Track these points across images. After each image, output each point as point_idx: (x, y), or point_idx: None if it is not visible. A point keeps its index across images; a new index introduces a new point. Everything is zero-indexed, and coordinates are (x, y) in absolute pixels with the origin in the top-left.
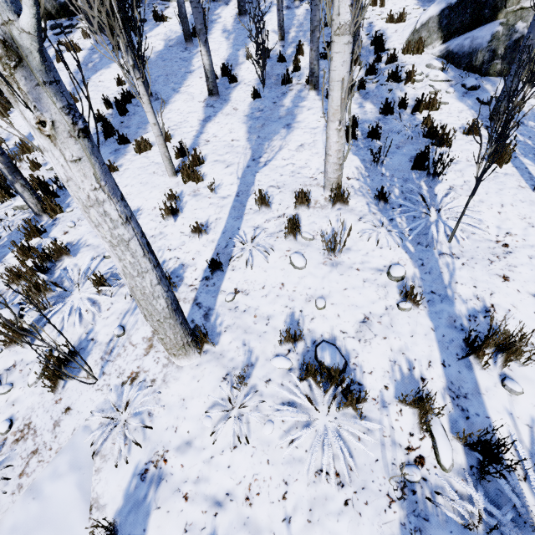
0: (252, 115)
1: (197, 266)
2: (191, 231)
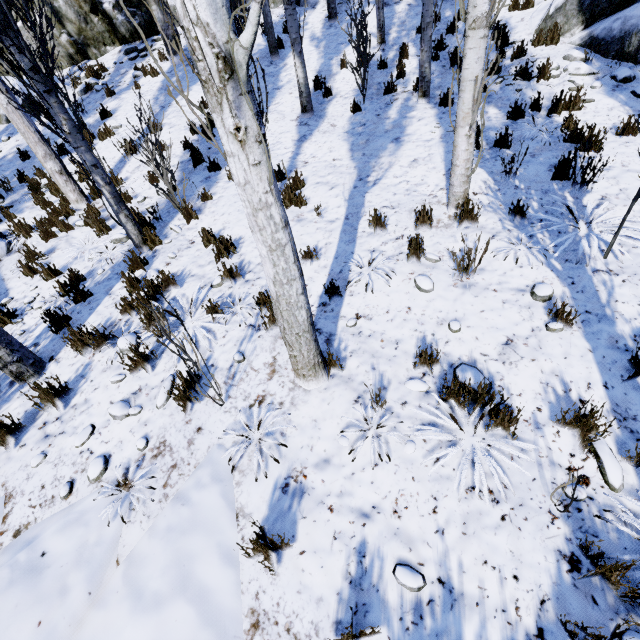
0: (354, 131)
1: (311, 292)
2: (301, 257)
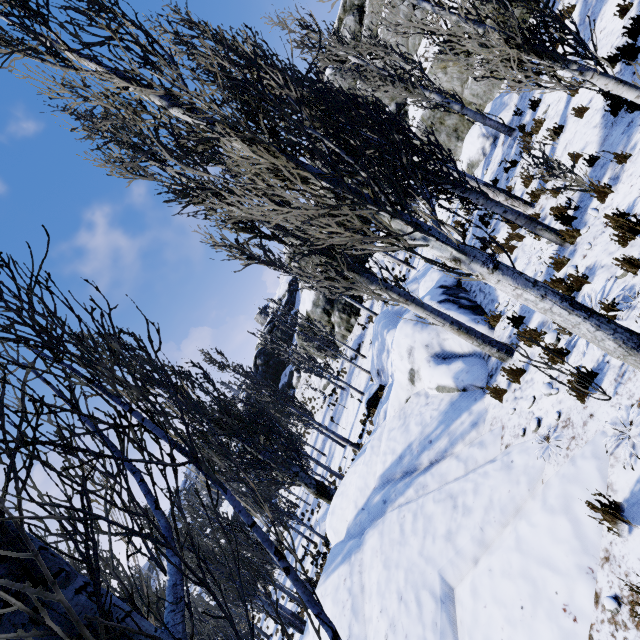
0: None
1: None
2: None
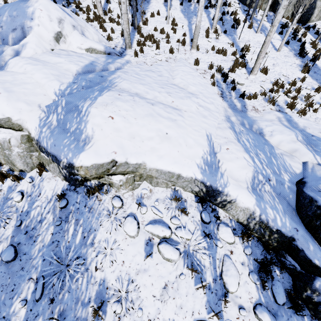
0: (182, 11)
1: (187, 41)
2: (182, 35)
